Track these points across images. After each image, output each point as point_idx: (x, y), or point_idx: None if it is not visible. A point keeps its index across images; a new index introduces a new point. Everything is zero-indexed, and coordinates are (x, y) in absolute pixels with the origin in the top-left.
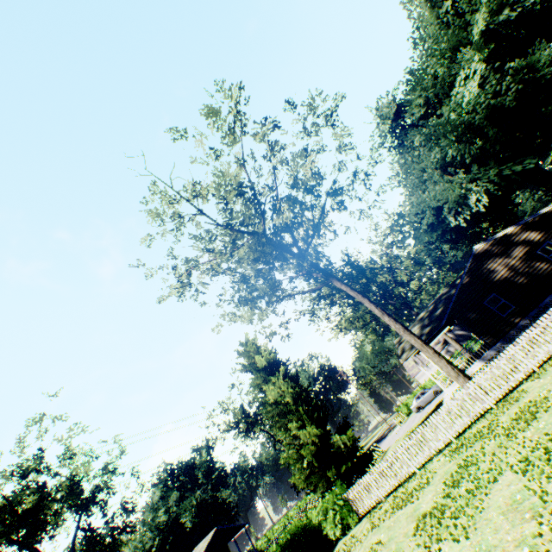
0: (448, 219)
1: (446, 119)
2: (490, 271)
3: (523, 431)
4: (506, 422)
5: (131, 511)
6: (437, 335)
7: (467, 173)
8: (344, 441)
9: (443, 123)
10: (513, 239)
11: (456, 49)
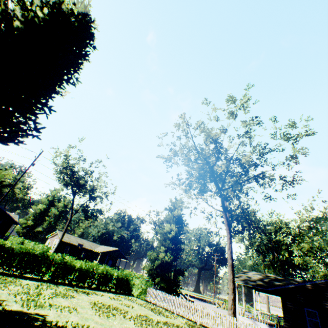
0: None
1: None
2: None
3: None
4: None
5: (101, 213)
6: (274, 295)
7: None
8: (173, 275)
9: None
10: None
11: None
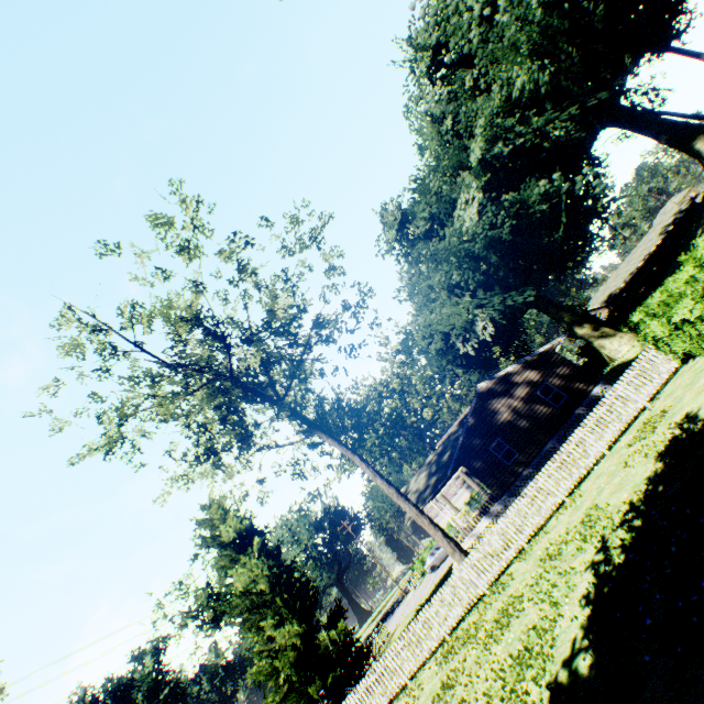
0: (457, 345)
1: (447, 244)
2: (494, 412)
3: (497, 643)
4: (490, 621)
5: None
6: (450, 479)
7: (474, 296)
8: (334, 637)
9: (444, 248)
10: (515, 378)
11: (458, 168)
